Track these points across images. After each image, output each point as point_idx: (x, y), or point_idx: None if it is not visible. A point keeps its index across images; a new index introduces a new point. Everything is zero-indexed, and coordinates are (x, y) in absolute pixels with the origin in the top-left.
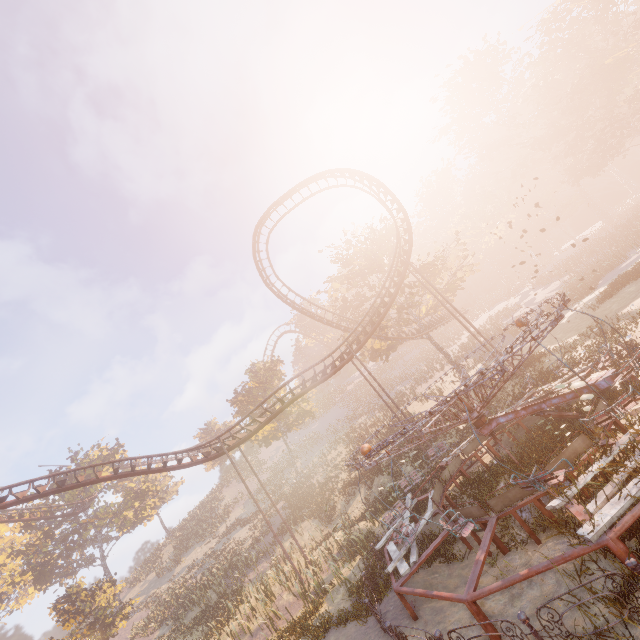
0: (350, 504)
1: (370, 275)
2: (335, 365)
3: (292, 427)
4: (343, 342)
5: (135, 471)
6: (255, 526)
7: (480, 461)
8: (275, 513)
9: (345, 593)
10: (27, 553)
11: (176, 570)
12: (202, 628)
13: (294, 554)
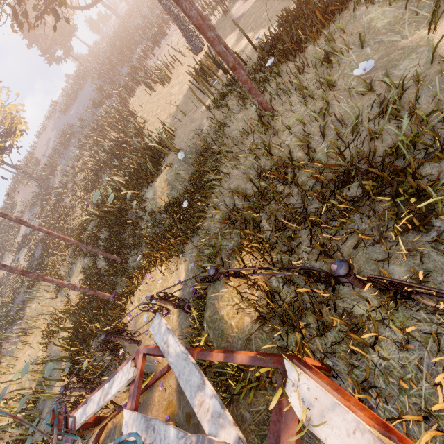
0: (73, 271)
1: None
2: None
3: None
4: None
5: None
6: (27, 255)
7: None
8: (38, 243)
9: None
10: None
11: None
12: None
13: (38, 320)
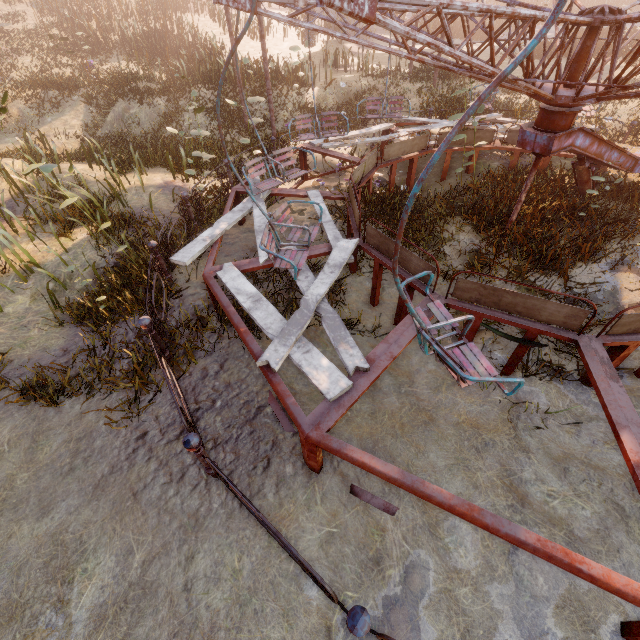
0: (45, 121)
1: None
2: None
3: None
4: None
5: None
6: None
7: (392, 178)
8: None
9: (39, 297)
10: None
11: None
12: None
13: None
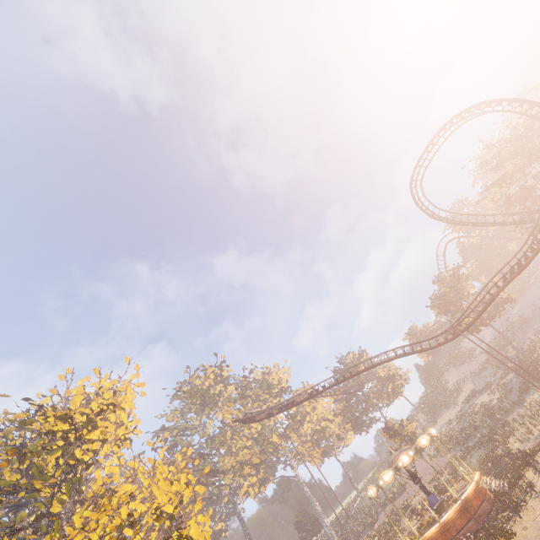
0: None
1: (528, 166)
2: (527, 256)
3: (496, 314)
4: (528, 238)
5: (406, 353)
6: (493, 392)
7: None
8: (509, 381)
9: None
10: (343, 413)
11: (436, 427)
12: (487, 445)
13: None
